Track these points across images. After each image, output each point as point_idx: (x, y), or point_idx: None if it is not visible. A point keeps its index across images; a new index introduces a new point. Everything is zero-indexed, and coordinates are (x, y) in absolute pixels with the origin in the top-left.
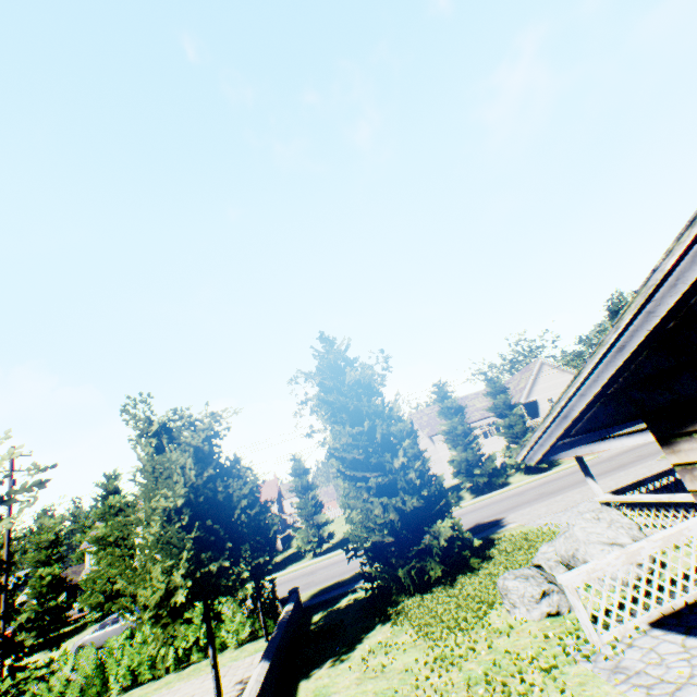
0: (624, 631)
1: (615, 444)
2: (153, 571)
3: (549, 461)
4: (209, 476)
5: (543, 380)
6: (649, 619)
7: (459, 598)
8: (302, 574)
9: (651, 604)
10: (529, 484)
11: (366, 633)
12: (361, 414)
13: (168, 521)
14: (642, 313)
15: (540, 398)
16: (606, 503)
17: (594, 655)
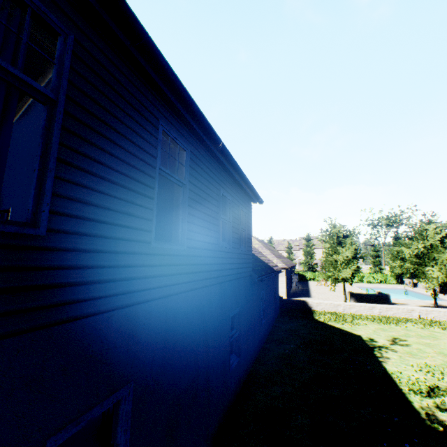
0: None
1: None
2: None
3: None
4: None
5: None
6: None
7: None
8: None
9: None
10: None
11: None
12: None
13: None
14: None
15: None
16: None
17: None
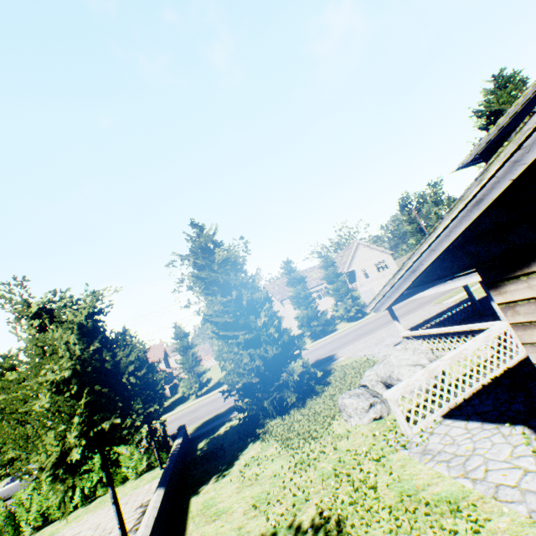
0: (426, 423)
1: (416, 296)
2: (44, 438)
3: (362, 312)
4: (95, 348)
5: (359, 256)
6: (442, 413)
7: (309, 415)
8: (188, 412)
9: (443, 403)
10: (350, 328)
11: (241, 451)
12: (229, 286)
13: (56, 392)
14: (507, 163)
15: (357, 268)
16: (406, 337)
17: (408, 443)
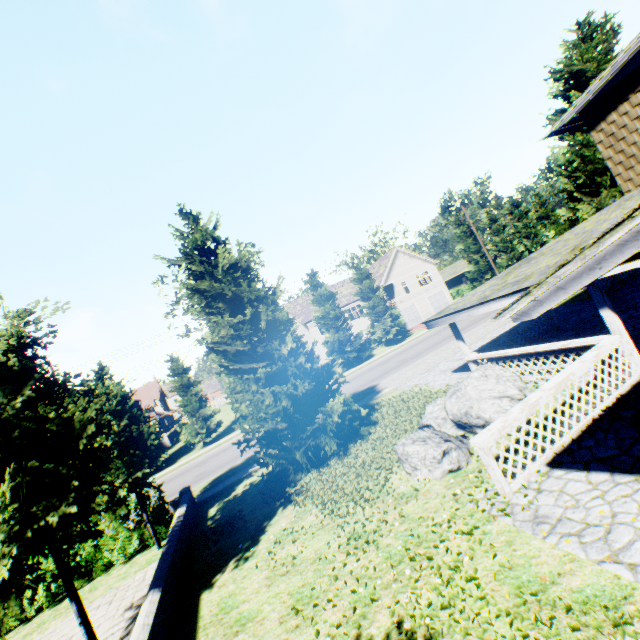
0: (528, 476)
1: (495, 307)
2: None
3: (403, 333)
4: (28, 400)
5: (399, 266)
6: (546, 460)
7: (356, 467)
8: (193, 466)
9: (547, 447)
10: (391, 353)
11: (268, 521)
12: (241, 302)
13: None
14: None
15: (396, 281)
16: (473, 361)
17: (509, 507)
